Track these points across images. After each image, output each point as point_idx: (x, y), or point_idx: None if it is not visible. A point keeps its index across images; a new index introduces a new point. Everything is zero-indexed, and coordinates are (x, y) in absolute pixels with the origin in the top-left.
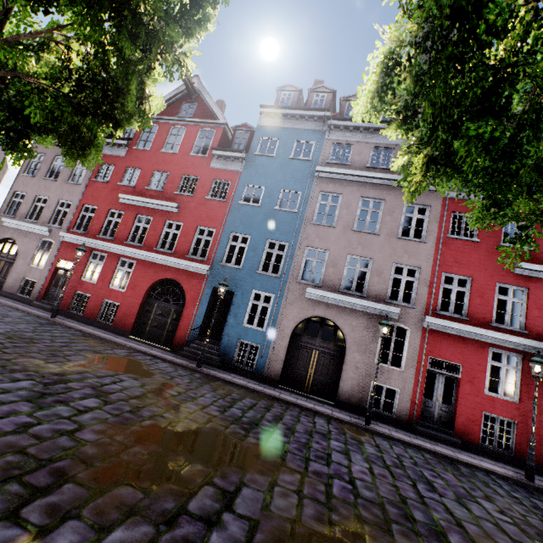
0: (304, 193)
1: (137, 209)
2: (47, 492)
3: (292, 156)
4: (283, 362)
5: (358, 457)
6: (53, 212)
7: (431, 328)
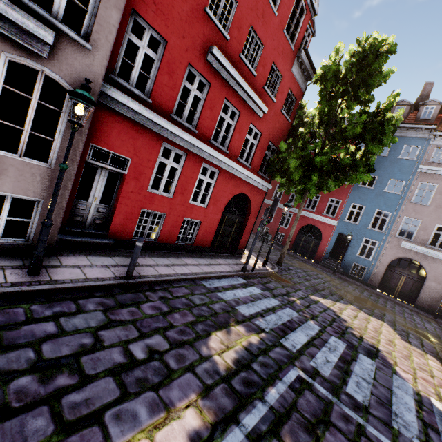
0: (406, 182)
1: None
2: (342, 298)
3: (400, 157)
4: (381, 278)
5: (428, 324)
6: None
7: None
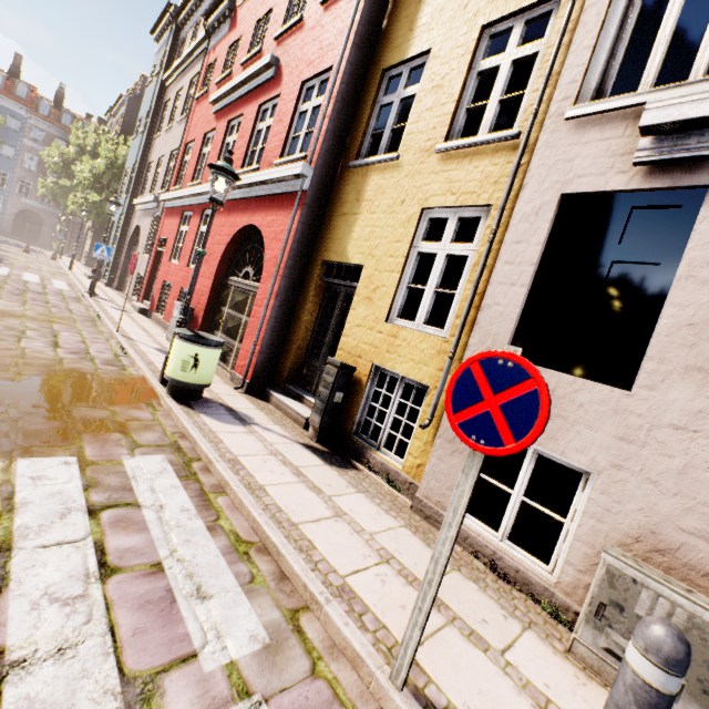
0: (17, 150)
1: None
2: None
3: (7, 126)
4: (13, 226)
5: (45, 247)
6: None
7: (79, 222)
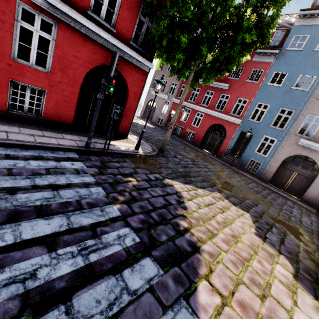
0: (318, 77)
1: (206, 87)
2: (214, 186)
3: (316, 49)
4: (273, 174)
5: (306, 218)
6: (169, 88)
7: None
